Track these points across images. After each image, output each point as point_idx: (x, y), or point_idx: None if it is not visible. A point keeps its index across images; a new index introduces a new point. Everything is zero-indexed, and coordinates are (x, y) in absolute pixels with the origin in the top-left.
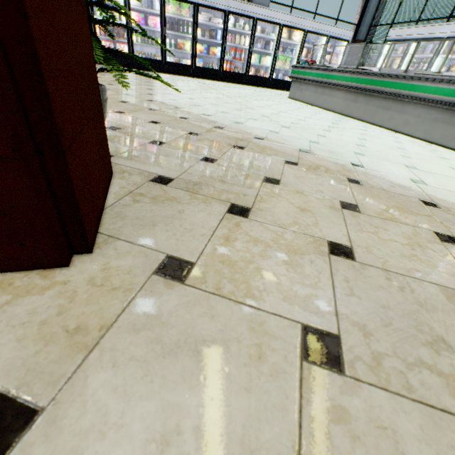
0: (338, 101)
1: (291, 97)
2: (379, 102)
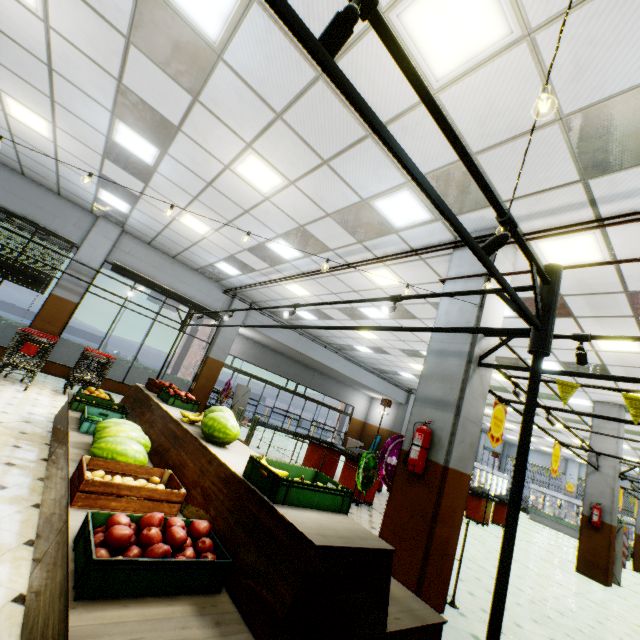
0: (568, 531)
1: (532, 519)
2: None
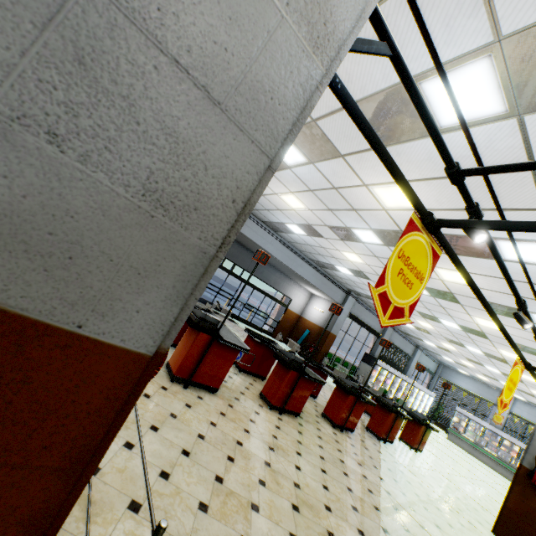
0: (486, 460)
1: (449, 439)
2: (508, 472)
